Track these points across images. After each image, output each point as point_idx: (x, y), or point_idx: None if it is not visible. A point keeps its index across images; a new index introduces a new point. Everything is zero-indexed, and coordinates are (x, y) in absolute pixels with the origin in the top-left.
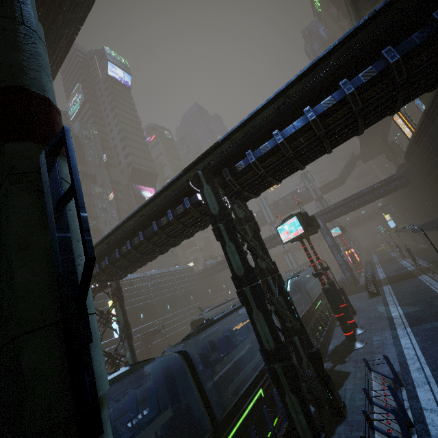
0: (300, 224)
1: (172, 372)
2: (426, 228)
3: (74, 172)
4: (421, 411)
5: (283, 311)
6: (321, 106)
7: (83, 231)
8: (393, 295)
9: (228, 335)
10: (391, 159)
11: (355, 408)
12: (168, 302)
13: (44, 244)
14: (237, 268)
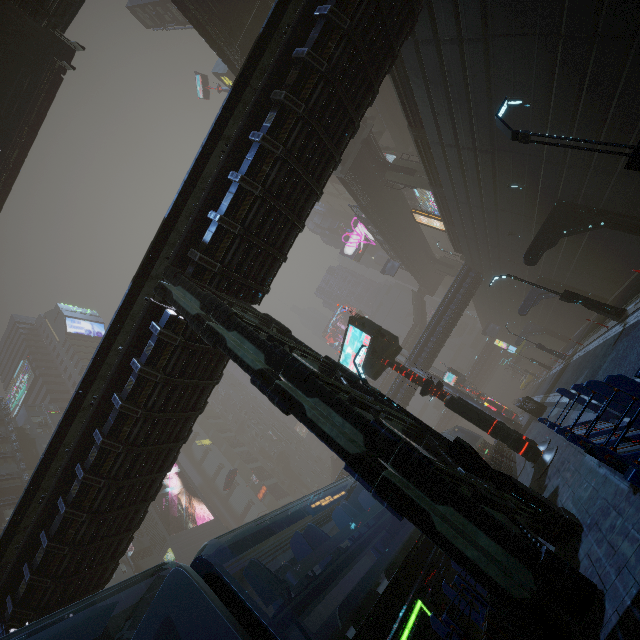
0: (361, 329)
1: (174, 627)
2: (531, 303)
3: None
4: None
5: (365, 399)
6: (265, 125)
7: None
8: (558, 394)
9: (310, 525)
10: (453, 273)
11: (587, 504)
12: None
13: None
14: (255, 361)
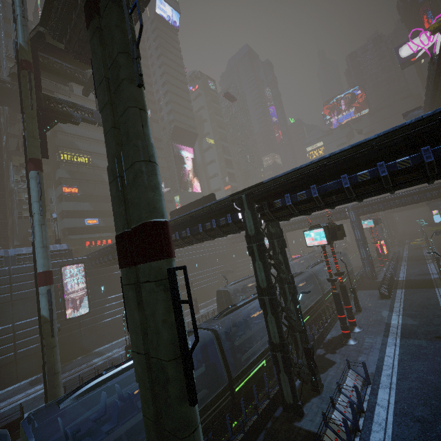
0: (325, 236)
1: (206, 342)
2: None
3: (190, 294)
4: (375, 405)
5: (291, 317)
6: (356, 177)
7: (194, 327)
8: (401, 303)
9: (247, 319)
10: None
11: (329, 390)
12: (196, 261)
13: (172, 320)
14: (262, 281)
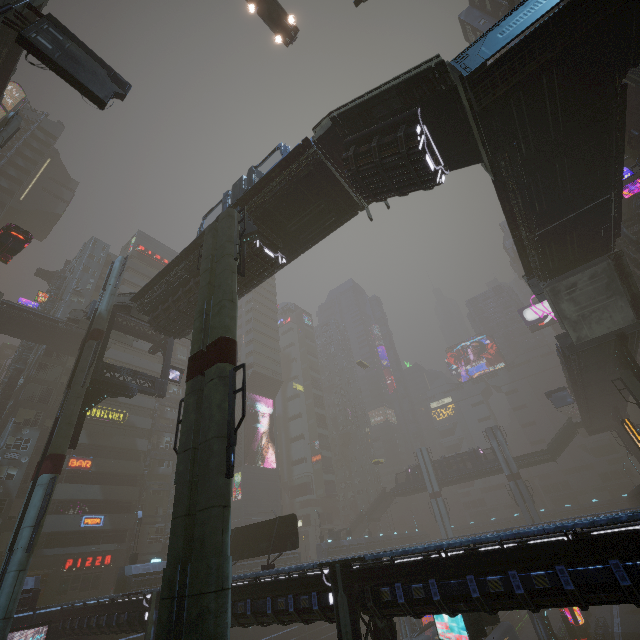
0: (466, 627)
1: None
2: None
3: None
4: None
5: None
6: (487, 582)
7: None
8: None
9: None
10: (633, 451)
11: None
12: None
13: None
14: None
